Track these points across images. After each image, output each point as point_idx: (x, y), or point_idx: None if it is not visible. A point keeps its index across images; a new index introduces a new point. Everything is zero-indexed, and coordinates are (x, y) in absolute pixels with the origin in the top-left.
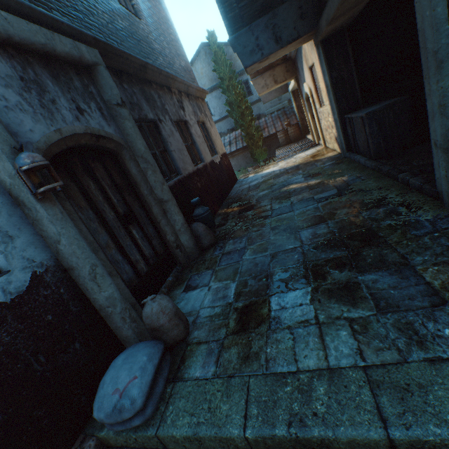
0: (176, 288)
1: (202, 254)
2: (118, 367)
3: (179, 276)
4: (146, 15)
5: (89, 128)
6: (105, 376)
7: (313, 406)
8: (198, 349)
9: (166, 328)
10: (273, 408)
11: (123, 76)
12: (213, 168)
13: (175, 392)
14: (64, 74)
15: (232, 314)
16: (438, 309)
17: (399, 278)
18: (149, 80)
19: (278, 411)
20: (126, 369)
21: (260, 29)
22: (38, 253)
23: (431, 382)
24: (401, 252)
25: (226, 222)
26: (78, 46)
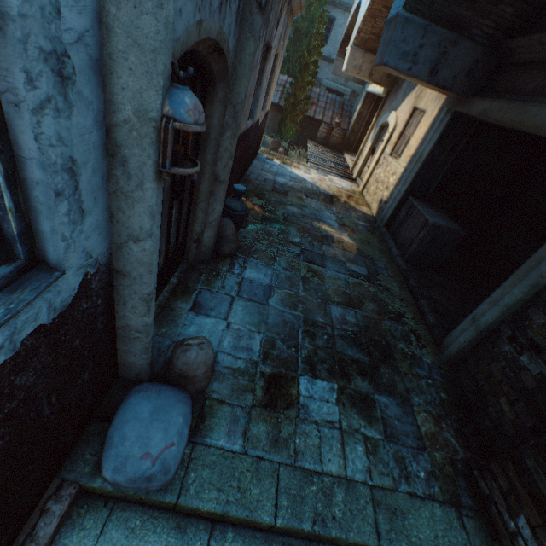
0: (180, 298)
1: (214, 259)
2: (147, 422)
3: (183, 279)
4: None
5: (221, 32)
6: (124, 427)
7: (333, 510)
8: (220, 410)
9: (198, 379)
10: (301, 504)
11: None
12: (254, 132)
13: (196, 457)
14: None
15: (259, 379)
16: (421, 453)
17: (402, 411)
18: None
19: (305, 507)
20: (160, 430)
21: (433, 40)
22: (98, 243)
23: (408, 511)
24: (407, 386)
25: (245, 223)
26: None
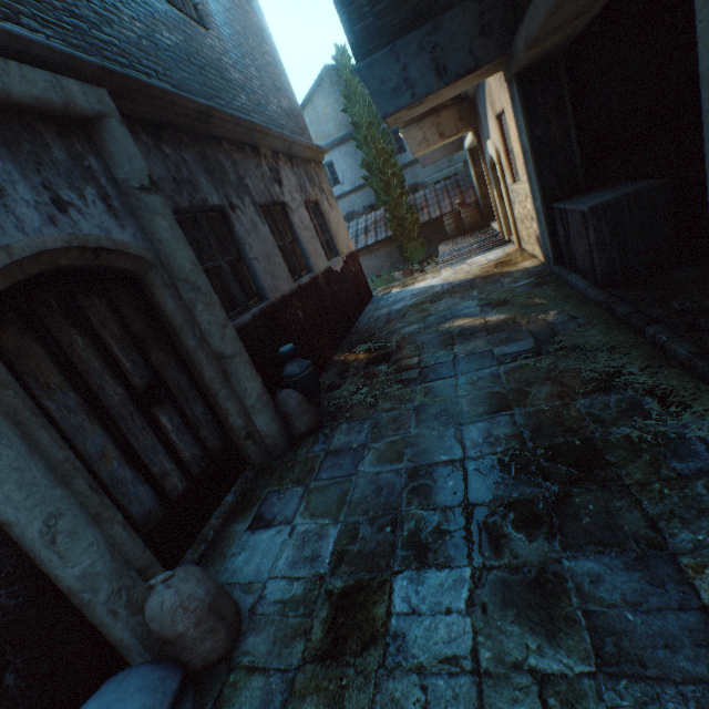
0: (238, 518)
1: (293, 446)
2: None
3: (249, 491)
4: (220, 21)
5: (77, 237)
6: None
7: None
8: (246, 686)
9: (190, 639)
10: None
11: (163, 131)
12: (330, 281)
13: None
14: (31, 136)
15: (321, 606)
16: None
17: (645, 581)
18: (217, 136)
19: None
20: None
21: (410, 52)
22: None
23: None
24: (650, 513)
25: (342, 381)
26: (62, 84)
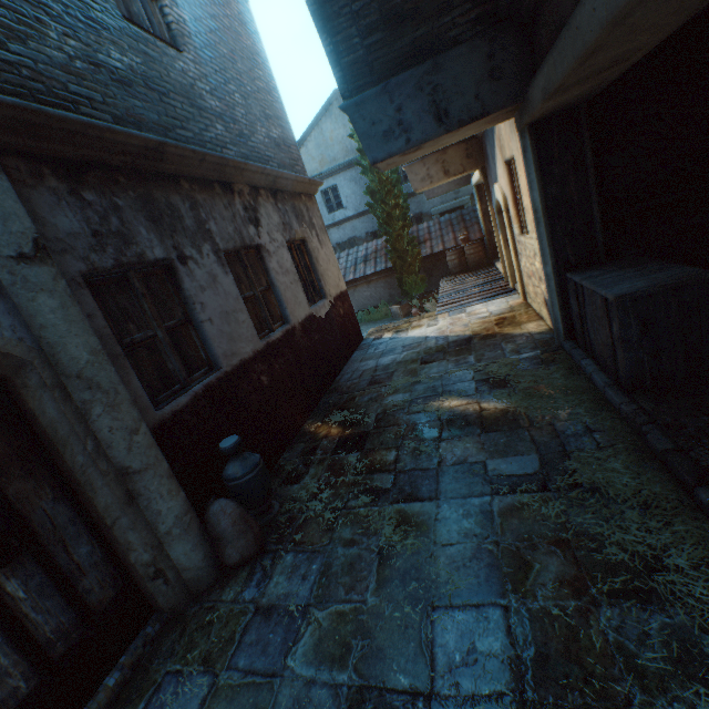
0: None
1: (222, 580)
2: None
3: (145, 660)
4: (199, 43)
5: None
6: None
7: None
8: None
9: None
10: None
11: (88, 172)
12: (310, 331)
13: None
14: None
15: None
16: None
17: None
18: (174, 173)
19: None
20: None
21: (407, 92)
22: None
23: None
24: None
25: (305, 470)
26: None
